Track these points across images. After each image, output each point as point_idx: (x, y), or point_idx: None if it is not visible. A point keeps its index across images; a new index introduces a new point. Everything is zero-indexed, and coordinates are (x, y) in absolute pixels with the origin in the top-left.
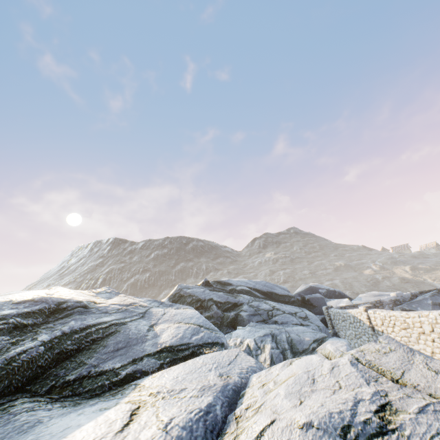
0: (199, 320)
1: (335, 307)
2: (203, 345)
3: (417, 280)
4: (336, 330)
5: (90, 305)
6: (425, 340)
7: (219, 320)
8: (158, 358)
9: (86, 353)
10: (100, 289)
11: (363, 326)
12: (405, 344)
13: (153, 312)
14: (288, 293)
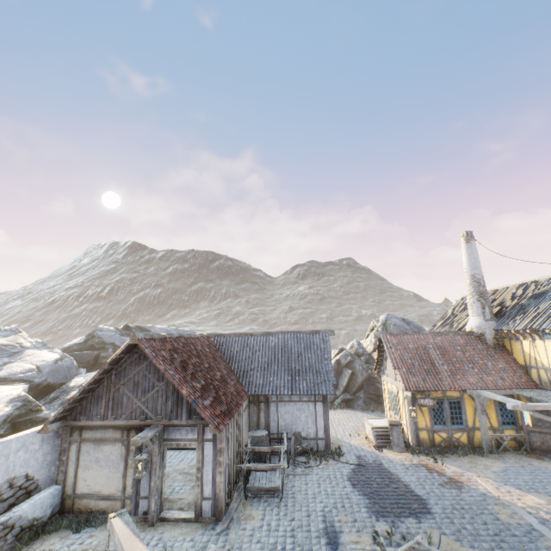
0: (46, 363)
1: None
2: (17, 380)
3: None
4: None
5: None
6: None
7: None
8: None
9: None
10: (8, 327)
11: None
12: None
13: (25, 353)
14: None
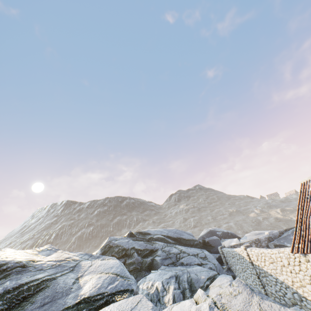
0: (117, 269)
1: (227, 246)
2: (115, 293)
3: (286, 218)
4: (229, 265)
5: (28, 264)
6: (286, 271)
7: (139, 265)
8: (76, 310)
9: (15, 310)
10: (43, 247)
11: (246, 262)
12: (274, 275)
13: (82, 265)
14: (192, 238)
